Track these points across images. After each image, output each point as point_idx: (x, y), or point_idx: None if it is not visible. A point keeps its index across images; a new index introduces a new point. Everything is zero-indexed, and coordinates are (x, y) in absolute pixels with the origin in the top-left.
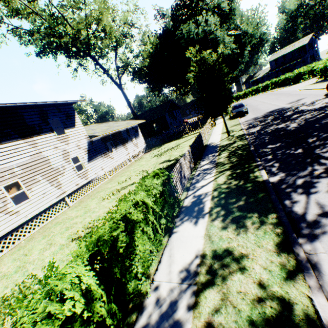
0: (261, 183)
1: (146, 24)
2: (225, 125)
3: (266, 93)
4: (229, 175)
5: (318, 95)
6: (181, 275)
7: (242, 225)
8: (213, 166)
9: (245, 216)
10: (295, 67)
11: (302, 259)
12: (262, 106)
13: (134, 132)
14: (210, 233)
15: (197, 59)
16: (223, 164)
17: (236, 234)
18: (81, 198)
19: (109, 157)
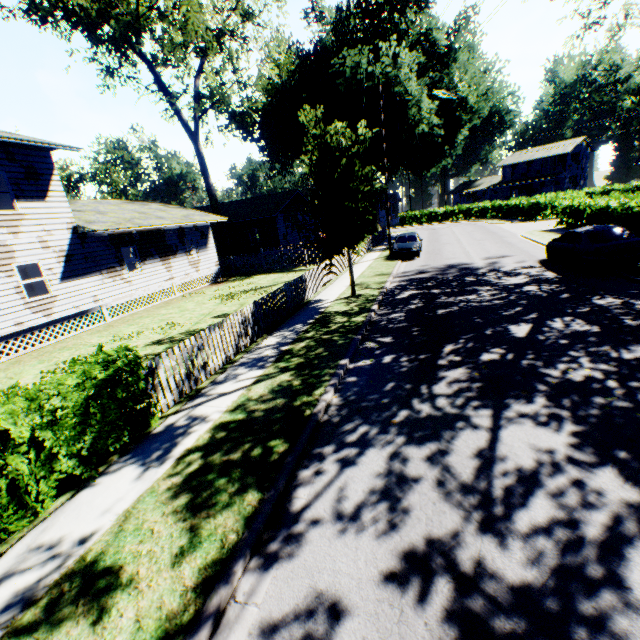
0: (303, 419)
1: (280, 25)
2: (351, 274)
3: (478, 222)
4: (279, 383)
5: (532, 257)
6: (3, 601)
7: (196, 506)
8: (276, 354)
9: (219, 486)
10: (542, 189)
11: (207, 614)
12: (450, 250)
13: (196, 238)
14: (135, 510)
15: (317, 132)
16: (293, 355)
17: (167, 526)
18: (23, 352)
19: (120, 277)
